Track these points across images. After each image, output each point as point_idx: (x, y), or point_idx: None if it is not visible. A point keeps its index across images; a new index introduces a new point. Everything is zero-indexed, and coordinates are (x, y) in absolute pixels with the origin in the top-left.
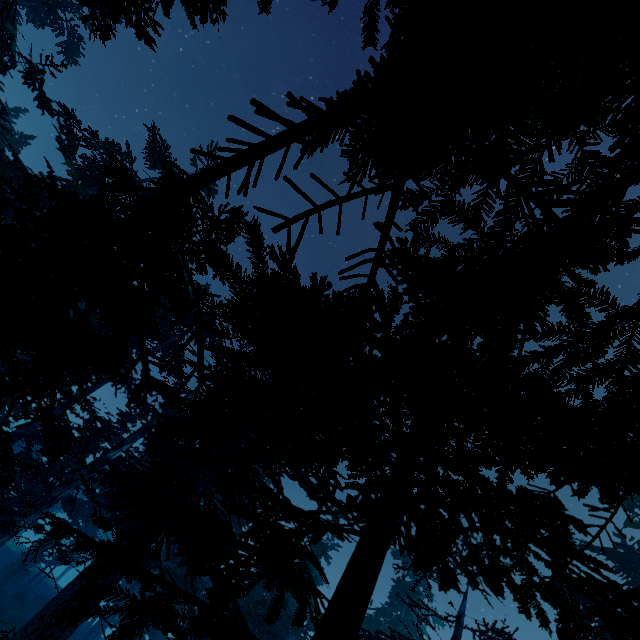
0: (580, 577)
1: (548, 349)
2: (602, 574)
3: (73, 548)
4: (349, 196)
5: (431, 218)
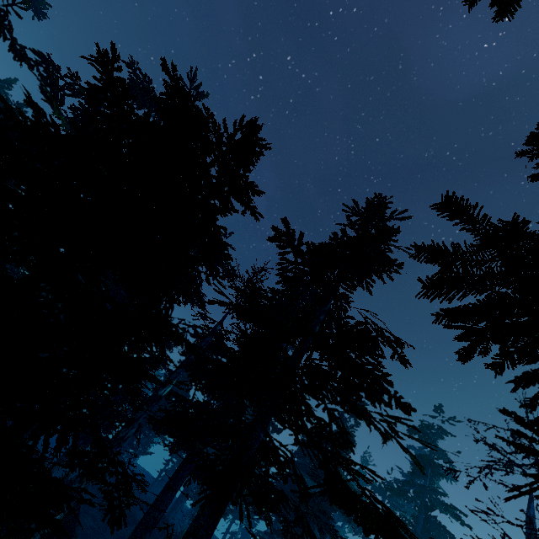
0: None
1: None
2: None
3: None
4: None
5: None
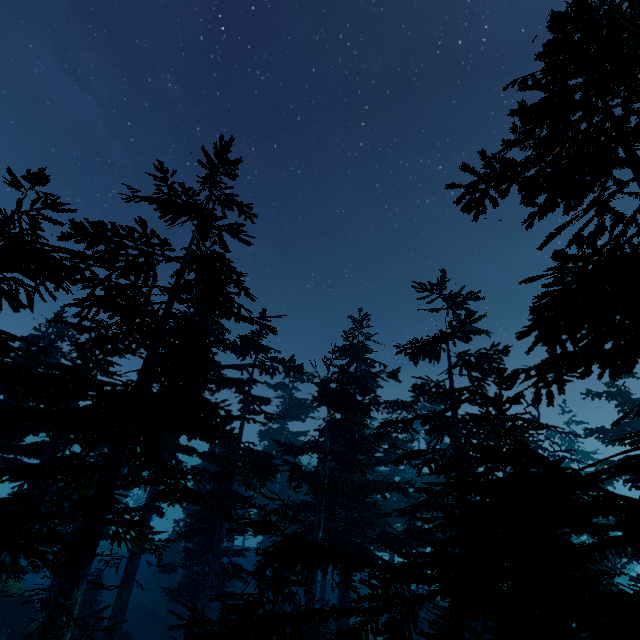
0: None
1: None
2: None
3: None
4: None
5: None
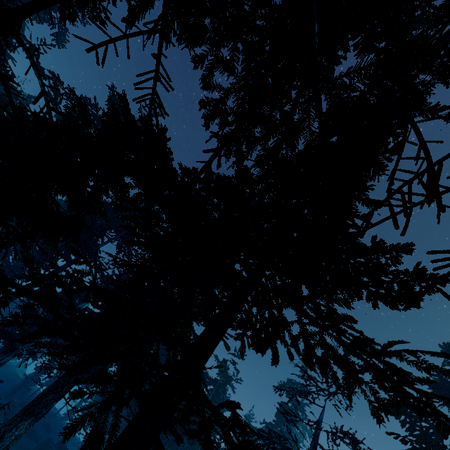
0: (351, 341)
1: (263, 134)
2: (355, 329)
3: (14, 293)
4: (132, 34)
5: (211, 72)
